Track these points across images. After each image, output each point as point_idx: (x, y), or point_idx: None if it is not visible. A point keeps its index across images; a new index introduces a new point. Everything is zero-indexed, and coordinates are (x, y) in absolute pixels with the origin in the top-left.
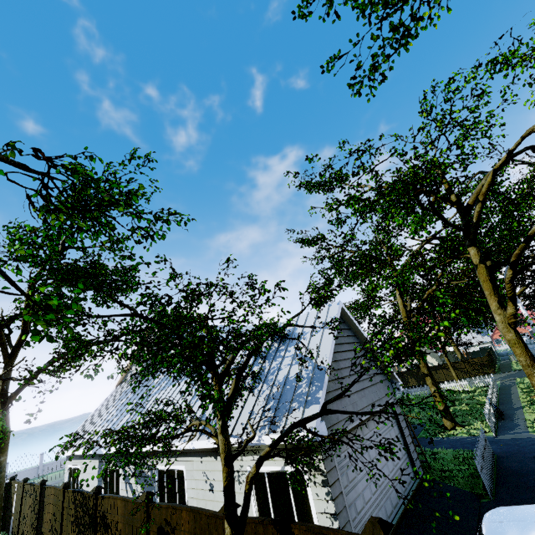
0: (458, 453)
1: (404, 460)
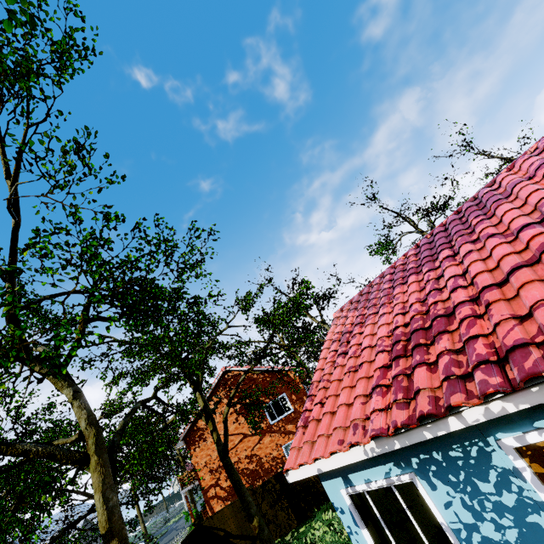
0: None
1: None
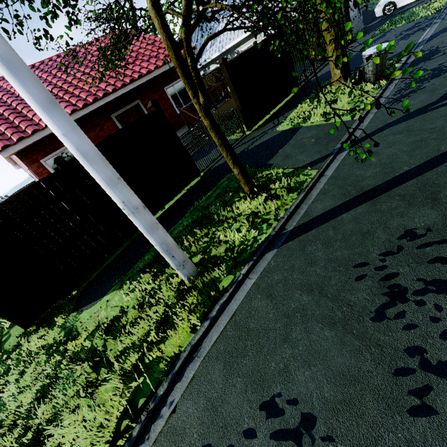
0: None
1: None
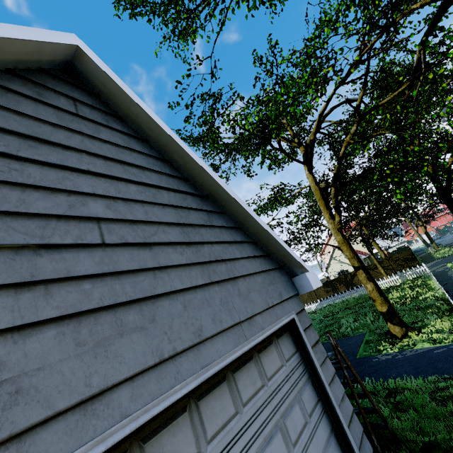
0: (435, 386)
1: None
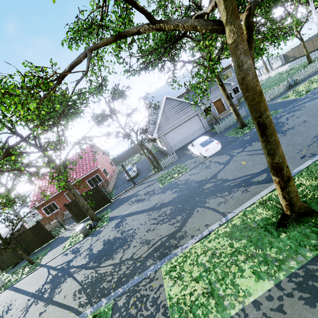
0: None
1: (200, 128)
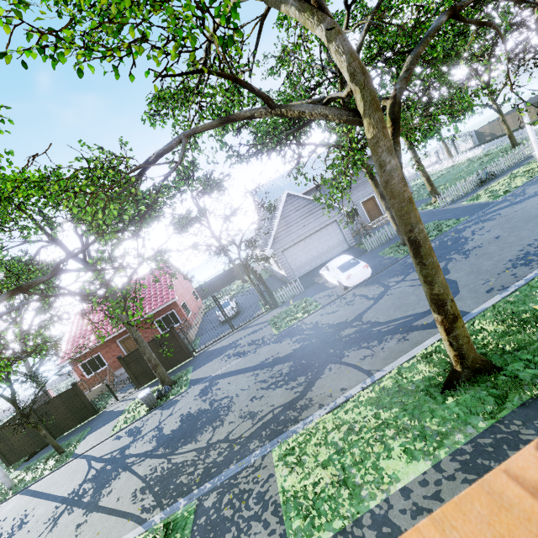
0: None
1: (340, 242)
